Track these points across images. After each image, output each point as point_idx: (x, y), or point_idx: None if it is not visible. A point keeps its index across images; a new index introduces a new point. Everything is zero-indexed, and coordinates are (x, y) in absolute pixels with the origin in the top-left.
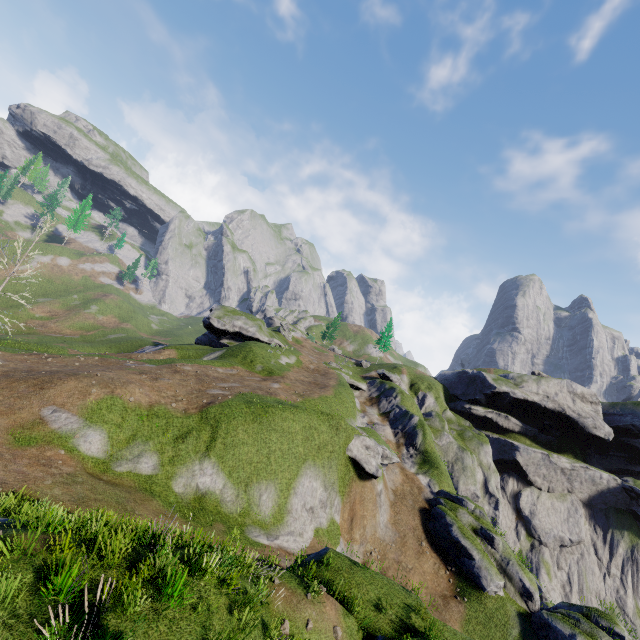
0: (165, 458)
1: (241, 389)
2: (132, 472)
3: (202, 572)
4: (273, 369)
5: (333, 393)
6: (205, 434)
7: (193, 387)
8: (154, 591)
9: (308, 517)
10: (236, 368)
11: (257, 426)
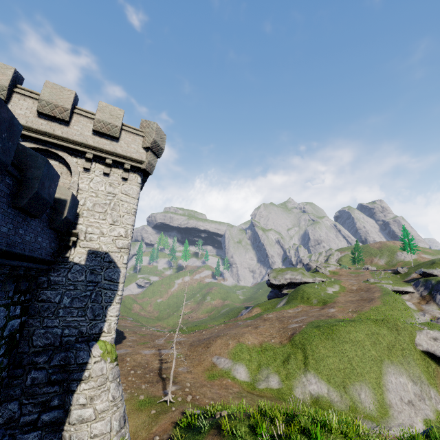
0: (282, 376)
1: (308, 319)
2: (267, 388)
3: (329, 429)
4: (325, 299)
5: (381, 302)
6: (299, 355)
7: (278, 326)
8: (306, 438)
9: (410, 410)
10: (299, 306)
11: (331, 342)
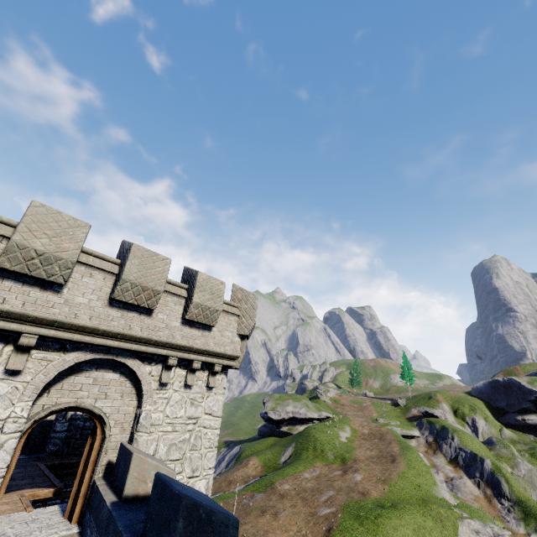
0: None
1: (339, 498)
2: None
3: None
4: (342, 453)
5: (405, 464)
6: None
7: (305, 512)
8: None
9: None
10: (316, 466)
11: None
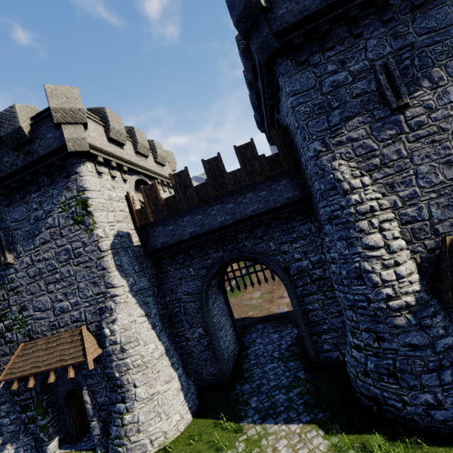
0: None
1: None
2: None
3: None
4: None
5: None
6: None
7: None
8: None
9: None
10: None
11: None
